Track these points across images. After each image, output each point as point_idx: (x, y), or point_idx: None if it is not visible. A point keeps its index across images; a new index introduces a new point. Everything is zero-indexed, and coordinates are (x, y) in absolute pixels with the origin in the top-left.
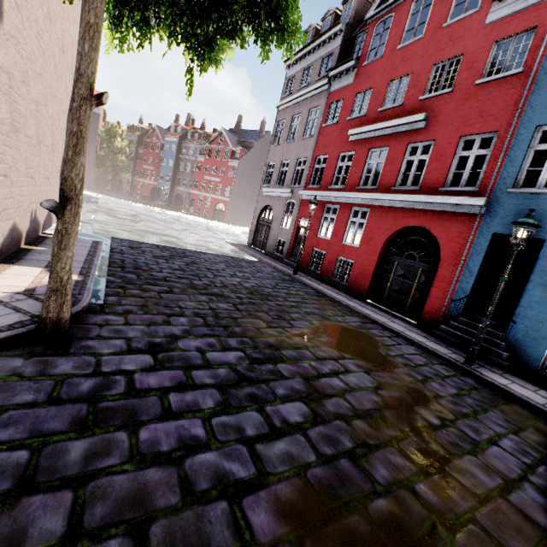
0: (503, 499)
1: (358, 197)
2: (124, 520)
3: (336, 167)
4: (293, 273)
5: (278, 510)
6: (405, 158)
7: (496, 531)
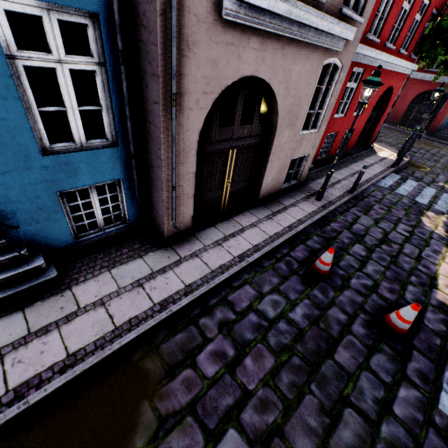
0: None
1: None
2: None
3: None
4: None
5: None
6: None
7: None
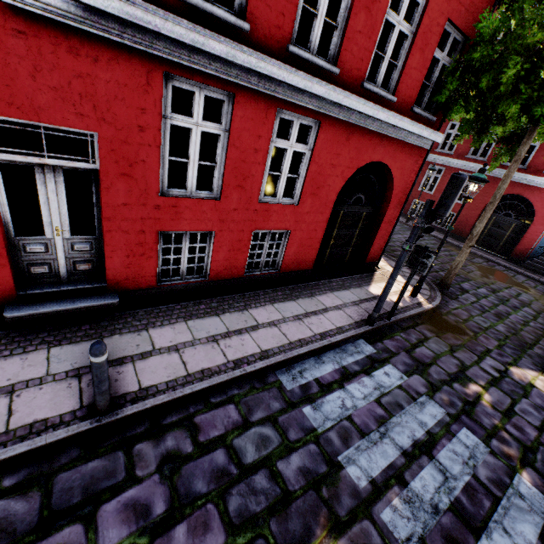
0: None
1: (468, 165)
2: (539, 336)
3: (444, 133)
4: (406, 221)
5: None
6: None
7: None
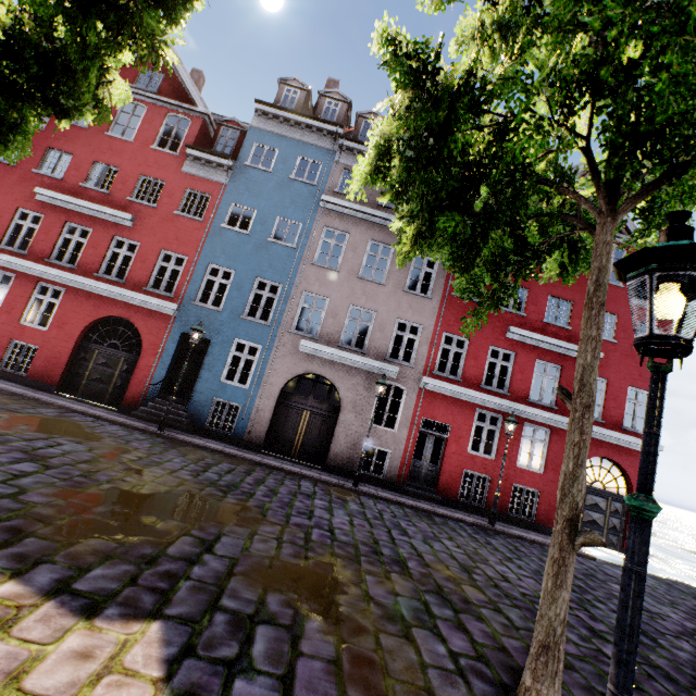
0: (170, 475)
1: (50, 272)
2: None
3: (11, 222)
4: None
5: (46, 496)
6: (111, 248)
7: (164, 482)
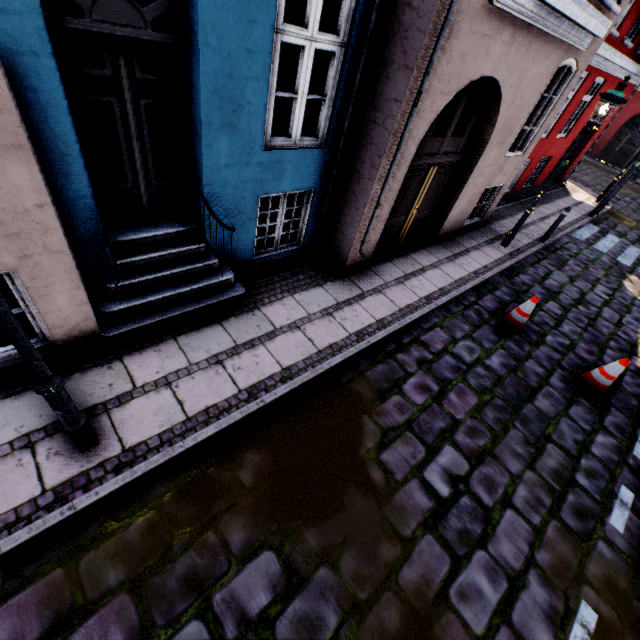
0: None
1: None
2: None
3: None
4: None
5: None
6: None
7: None
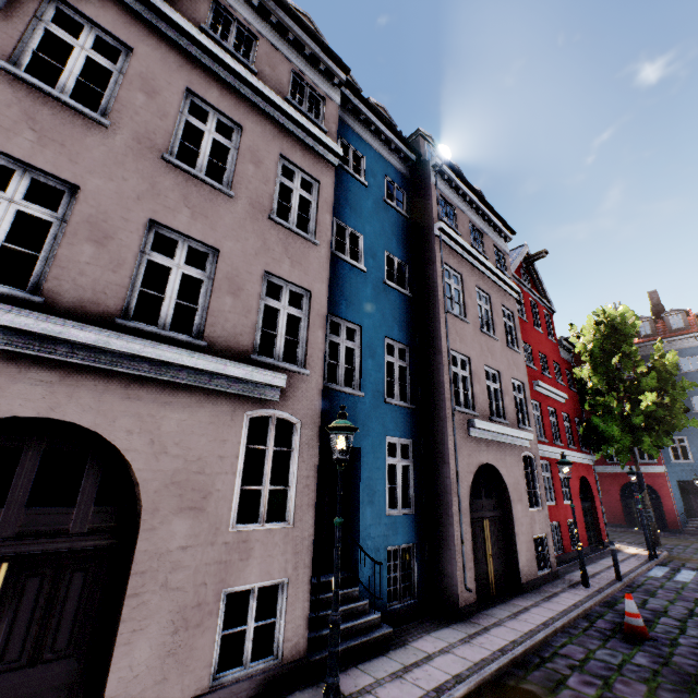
0: None
1: None
2: None
3: None
4: None
5: None
6: None
7: None
